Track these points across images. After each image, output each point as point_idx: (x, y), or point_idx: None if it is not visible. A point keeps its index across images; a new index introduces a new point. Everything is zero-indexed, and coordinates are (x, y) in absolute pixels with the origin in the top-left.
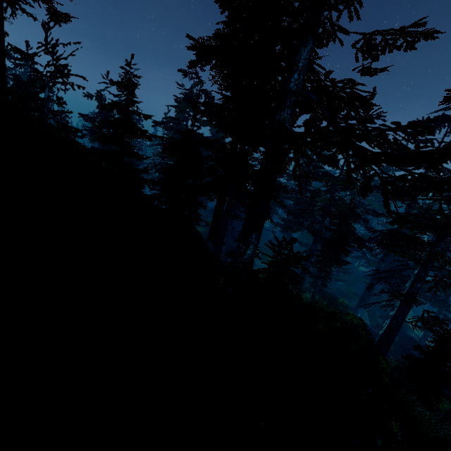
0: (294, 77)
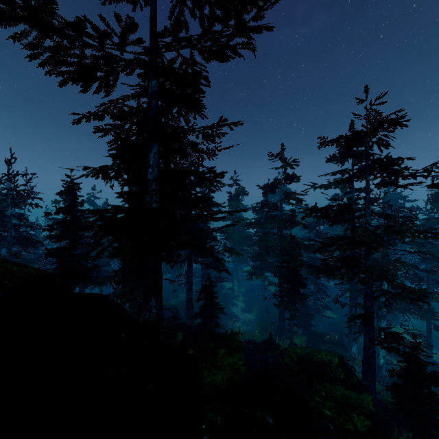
0: (149, 170)
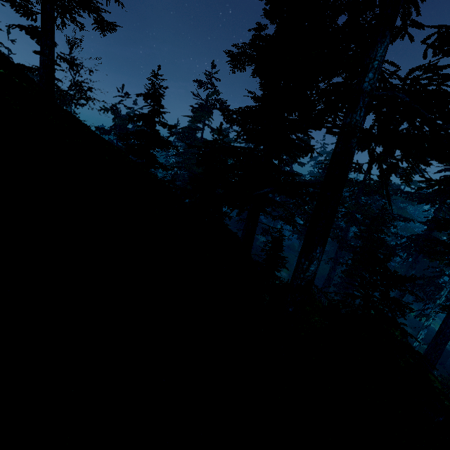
0: (368, 76)
